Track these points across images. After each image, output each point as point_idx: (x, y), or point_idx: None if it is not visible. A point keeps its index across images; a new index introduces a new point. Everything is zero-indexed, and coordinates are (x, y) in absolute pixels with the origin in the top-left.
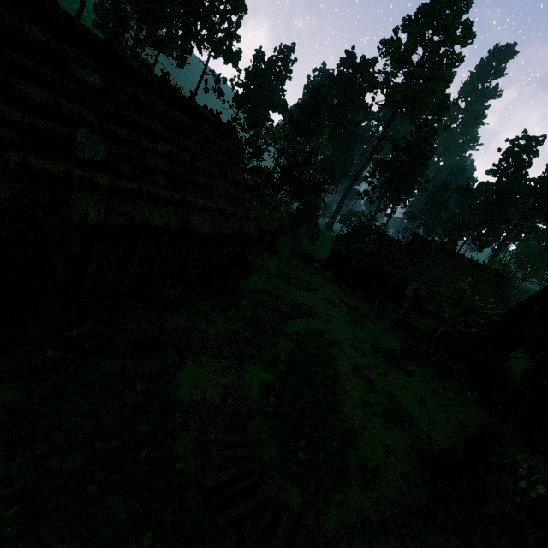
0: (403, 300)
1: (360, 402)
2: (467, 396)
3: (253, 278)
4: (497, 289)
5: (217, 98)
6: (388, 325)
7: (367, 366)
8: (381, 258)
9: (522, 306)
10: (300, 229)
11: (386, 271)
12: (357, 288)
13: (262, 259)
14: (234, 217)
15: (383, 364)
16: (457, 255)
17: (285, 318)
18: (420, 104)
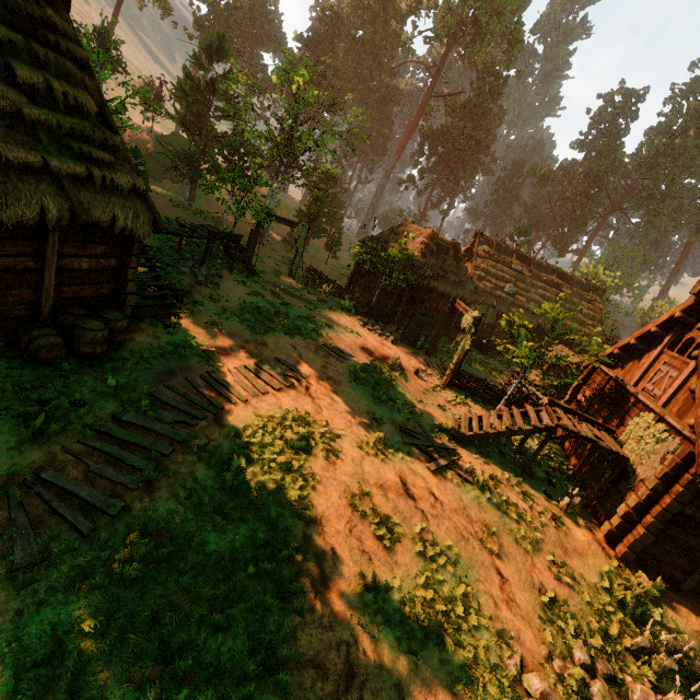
0: (459, 338)
1: (356, 591)
2: (563, 501)
3: (180, 321)
4: (588, 308)
5: (162, 18)
6: (436, 380)
7: (386, 480)
8: (424, 270)
9: (645, 335)
10: (297, 230)
11: (436, 290)
12: (393, 320)
13: (214, 283)
14: (44, 182)
15: (418, 467)
16: (536, 261)
17: (222, 400)
18: (483, 34)
